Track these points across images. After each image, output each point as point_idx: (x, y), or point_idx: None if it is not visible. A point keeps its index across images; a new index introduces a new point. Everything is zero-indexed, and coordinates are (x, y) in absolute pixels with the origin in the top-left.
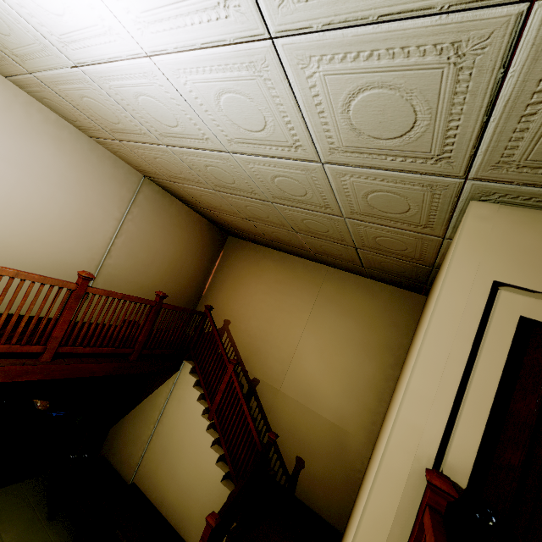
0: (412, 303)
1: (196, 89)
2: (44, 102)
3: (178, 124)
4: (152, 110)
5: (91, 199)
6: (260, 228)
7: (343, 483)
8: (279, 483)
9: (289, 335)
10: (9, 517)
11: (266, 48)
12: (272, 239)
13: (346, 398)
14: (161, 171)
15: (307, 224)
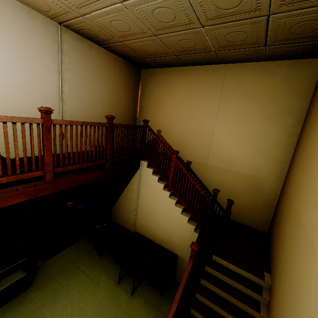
0: (309, 69)
1: None
2: None
3: None
4: None
5: (27, 55)
6: (166, 42)
7: (263, 208)
8: (219, 215)
9: (205, 127)
10: (79, 259)
11: None
12: (177, 53)
13: (257, 157)
14: (67, 3)
15: (218, 3)
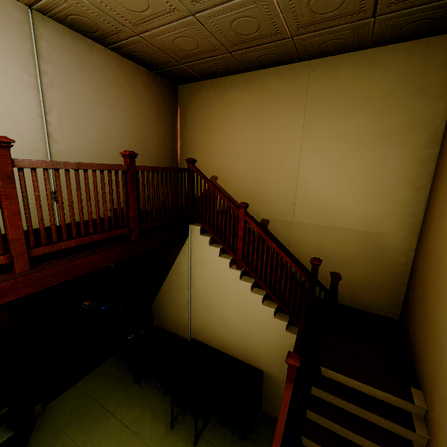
0: (444, 51)
1: None
2: None
3: None
4: None
5: None
6: (212, 26)
7: (388, 280)
8: (320, 299)
9: (285, 164)
10: (105, 393)
11: None
12: (231, 47)
13: (373, 202)
14: None
15: None
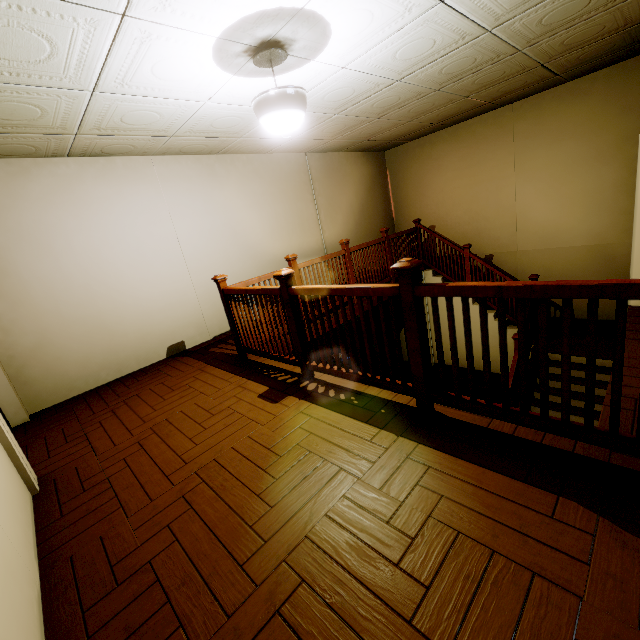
0: None
1: (377, 61)
2: (239, 151)
3: (354, 92)
4: (333, 98)
5: (292, 198)
6: (423, 120)
7: None
8: (555, 318)
9: (501, 200)
10: None
11: (437, 8)
12: (437, 122)
13: (594, 217)
14: (324, 138)
15: (479, 82)
